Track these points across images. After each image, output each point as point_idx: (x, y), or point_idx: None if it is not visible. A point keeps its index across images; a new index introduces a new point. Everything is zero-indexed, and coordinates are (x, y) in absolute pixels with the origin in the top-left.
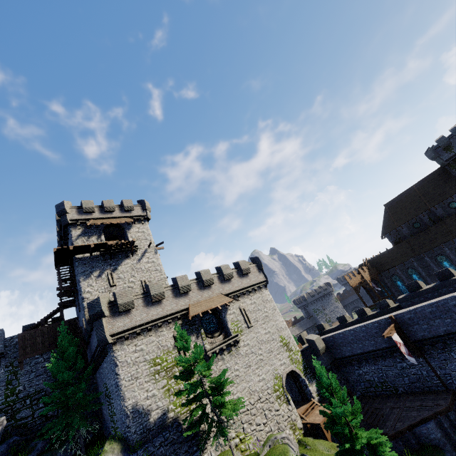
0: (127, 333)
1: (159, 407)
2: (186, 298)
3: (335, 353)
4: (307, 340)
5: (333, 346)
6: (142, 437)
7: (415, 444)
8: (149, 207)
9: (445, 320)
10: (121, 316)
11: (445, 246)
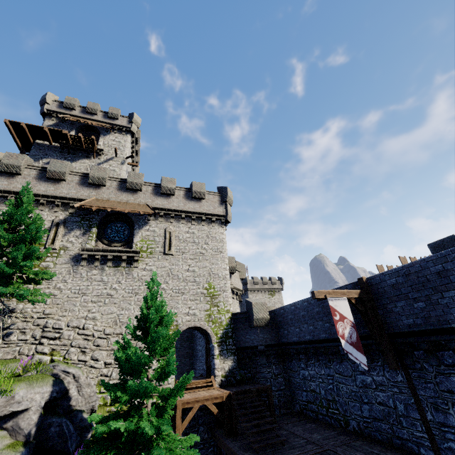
0: None
1: None
2: (94, 191)
3: (281, 334)
4: (246, 302)
5: (281, 323)
6: None
7: None
8: (138, 122)
9: None
10: (1, 176)
11: None
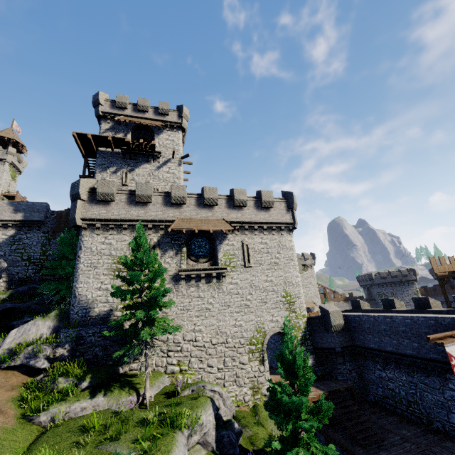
0: (99, 222)
1: (109, 302)
2: (177, 210)
3: (355, 337)
4: (321, 308)
5: (355, 329)
6: (81, 320)
7: None
8: (187, 115)
9: None
10: (98, 205)
11: None
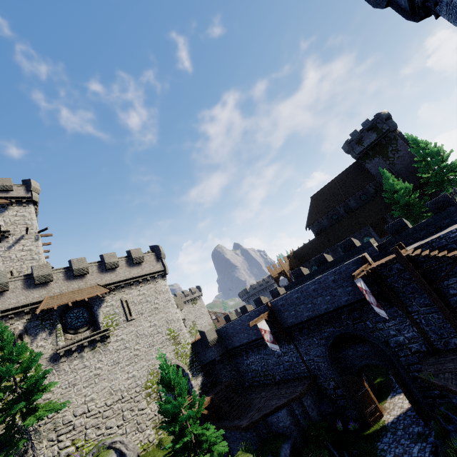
0: None
1: None
2: (43, 290)
3: (227, 343)
4: (199, 331)
5: (226, 337)
6: None
7: (266, 434)
8: (37, 188)
9: (307, 305)
10: None
11: (354, 236)
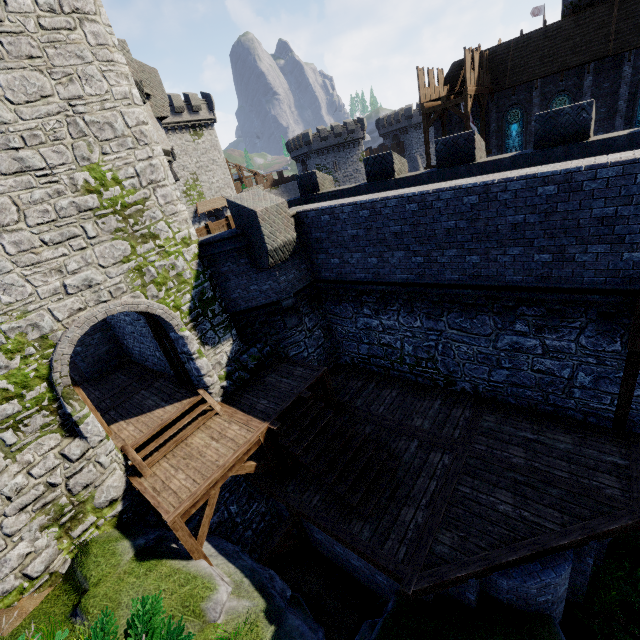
0: None
1: None
2: None
3: (321, 264)
4: (233, 208)
5: (321, 244)
6: None
7: (473, 603)
8: None
9: None
10: None
11: None
